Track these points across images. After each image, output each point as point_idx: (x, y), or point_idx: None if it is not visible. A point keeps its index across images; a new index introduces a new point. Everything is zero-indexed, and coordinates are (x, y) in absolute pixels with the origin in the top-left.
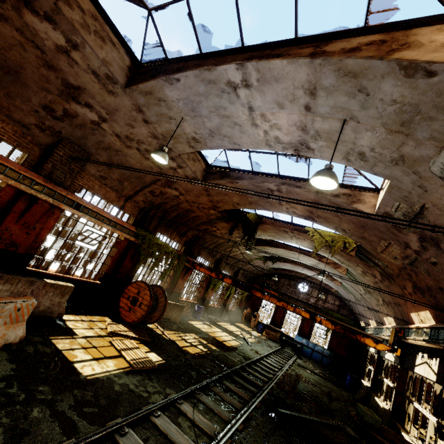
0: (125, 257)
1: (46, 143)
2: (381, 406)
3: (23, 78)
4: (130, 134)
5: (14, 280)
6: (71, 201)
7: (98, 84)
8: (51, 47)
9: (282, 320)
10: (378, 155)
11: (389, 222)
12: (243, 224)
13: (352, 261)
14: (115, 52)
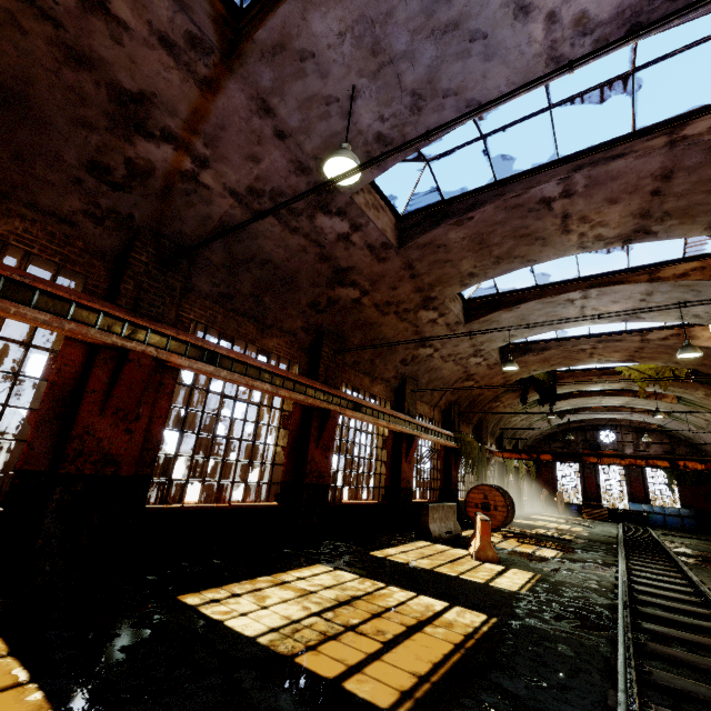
0: (449, 466)
1: (395, 387)
2: None
3: (396, 348)
4: (452, 351)
5: (438, 508)
6: (423, 428)
7: (446, 329)
8: (425, 322)
9: (598, 490)
10: None
11: None
12: (535, 388)
13: (687, 388)
14: (458, 303)
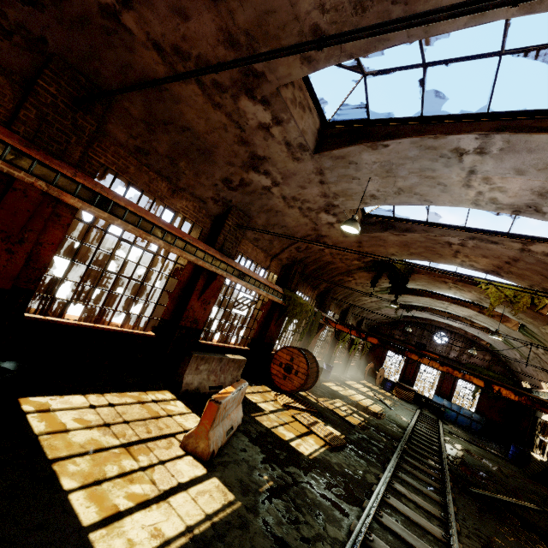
0: (270, 320)
1: (215, 214)
2: None
3: (213, 156)
4: (298, 194)
5: (210, 359)
6: (237, 271)
7: (286, 153)
8: (253, 125)
9: (414, 377)
10: None
11: None
12: (389, 274)
13: (538, 319)
14: (310, 118)
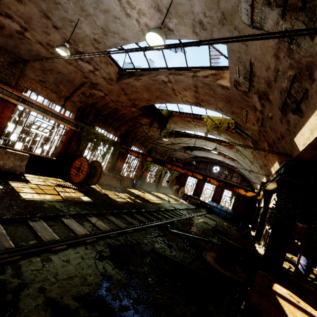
0: (71, 142)
1: None
2: (252, 235)
3: None
4: (49, 41)
5: None
6: (17, 97)
7: None
8: None
9: (201, 192)
10: (210, 19)
11: (173, 47)
12: (158, 118)
13: (235, 138)
14: None
